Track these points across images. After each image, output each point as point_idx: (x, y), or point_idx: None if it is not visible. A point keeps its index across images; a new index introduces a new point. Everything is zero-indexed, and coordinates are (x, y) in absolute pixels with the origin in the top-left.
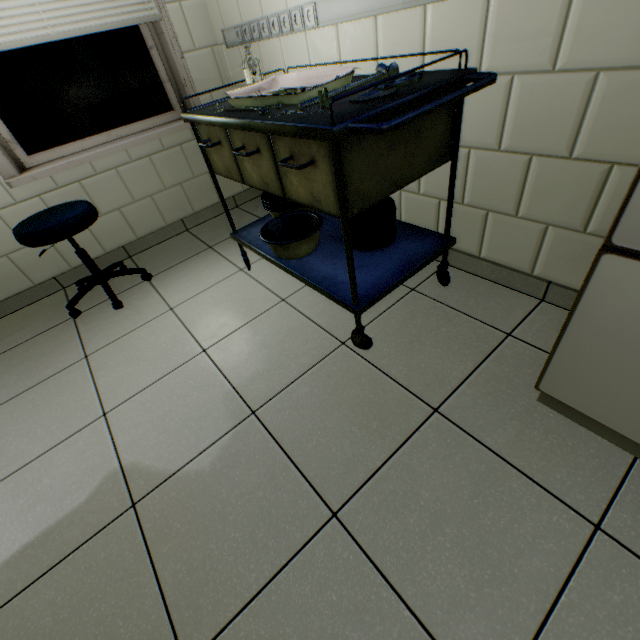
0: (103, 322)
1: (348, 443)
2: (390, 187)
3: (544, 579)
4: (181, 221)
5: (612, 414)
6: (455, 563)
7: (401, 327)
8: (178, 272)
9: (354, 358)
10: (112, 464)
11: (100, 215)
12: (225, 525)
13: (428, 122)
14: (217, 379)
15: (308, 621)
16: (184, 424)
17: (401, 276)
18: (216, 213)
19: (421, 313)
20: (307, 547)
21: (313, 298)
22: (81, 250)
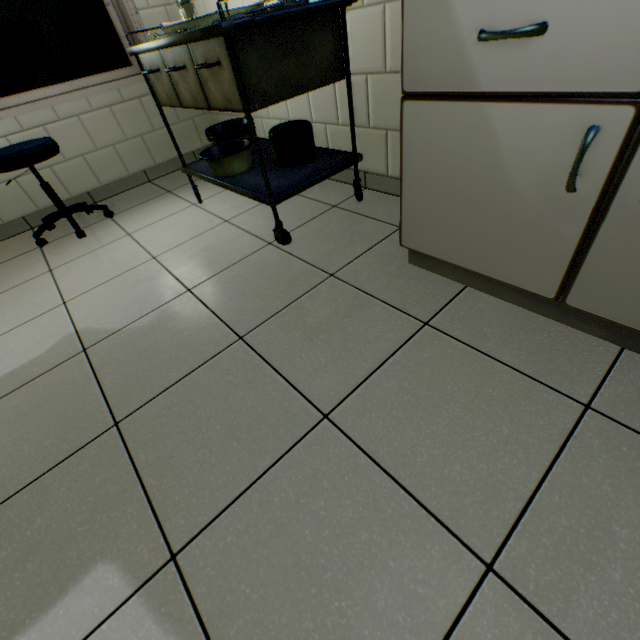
0: (67, 248)
1: (260, 300)
2: (288, 92)
3: (381, 353)
4: (143, 172)
5: (441, 246)
6: (322, 352)
7: (319, 230)
8: (138, 210)
9: (277, 252)
10: (69, 330)
11: (65, 160)
12: (156, 353)
13: (316, 39)
14: (162, 274)
15: (210, 392)
16: (131, 302)
17: (311, 179)
18: (177, 167)
19: (337, 220)
20: (217, 356)
21: (252, 218)
22: (45, 183)
